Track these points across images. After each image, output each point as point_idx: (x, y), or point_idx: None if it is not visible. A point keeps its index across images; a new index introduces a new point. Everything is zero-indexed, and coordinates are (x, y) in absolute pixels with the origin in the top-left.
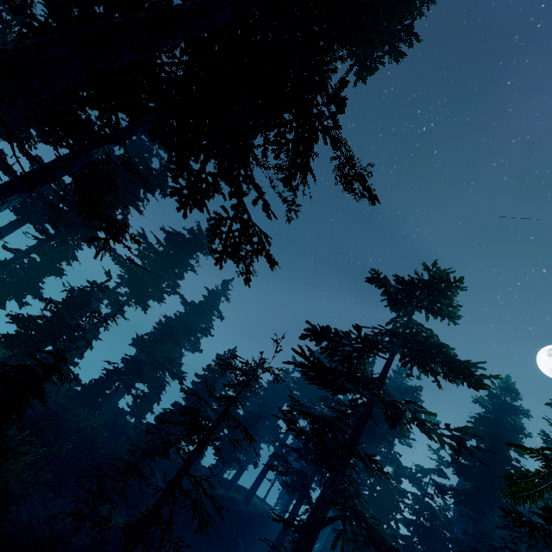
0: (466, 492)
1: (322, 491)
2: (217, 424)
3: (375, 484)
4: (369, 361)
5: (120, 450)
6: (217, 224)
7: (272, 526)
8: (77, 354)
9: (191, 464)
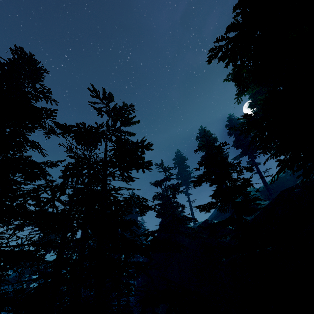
0: None
1: None
2: None
3: None
4: None
5: None
6: None
7: None
8: None
9: None
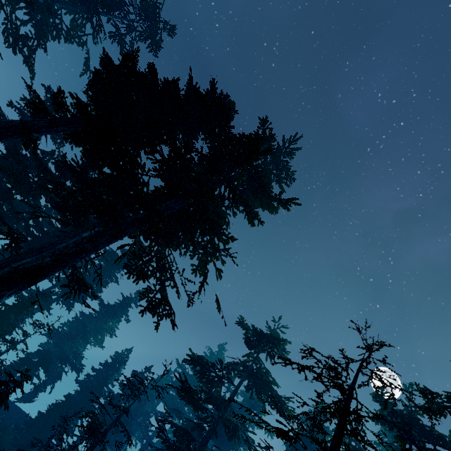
0: None
1: None
2: (110, 429)
3: None
4: (232, 376)
5: (5, 437)
6: (147, 292)
7: None
8: None
9: None
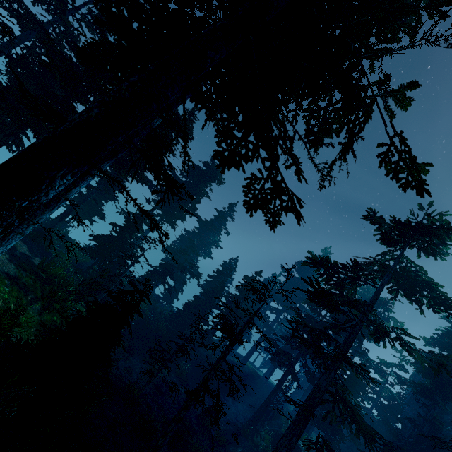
0: (424, 386)
1: (318, 382)
2: (244, 330)
3: (345, 369)
4: None
5: (160, 325)
6: (252, 183)
7: (260, 383)
8: (128, 258)
9: (226, 355)
